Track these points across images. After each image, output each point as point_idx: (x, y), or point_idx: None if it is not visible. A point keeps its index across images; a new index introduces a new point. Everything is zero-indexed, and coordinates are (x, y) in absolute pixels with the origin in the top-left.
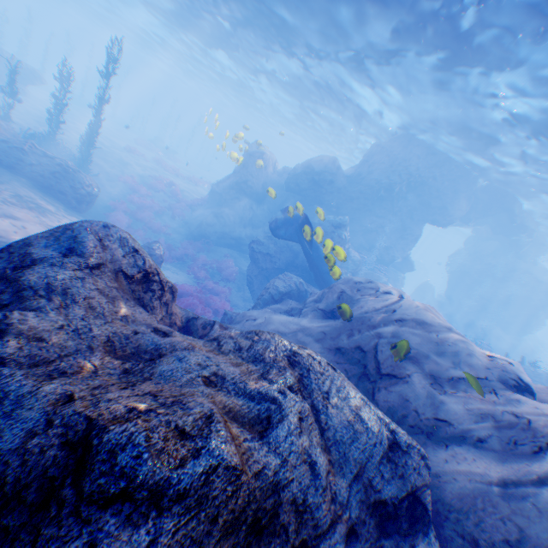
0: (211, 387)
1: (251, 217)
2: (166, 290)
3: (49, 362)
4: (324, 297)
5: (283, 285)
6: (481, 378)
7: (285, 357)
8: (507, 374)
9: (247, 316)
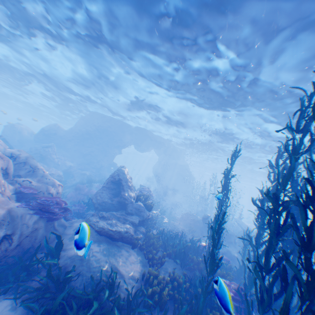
0: None
1: None
2: None
3: None
4: None
5: None
6: None
7: None
8: None
9: None
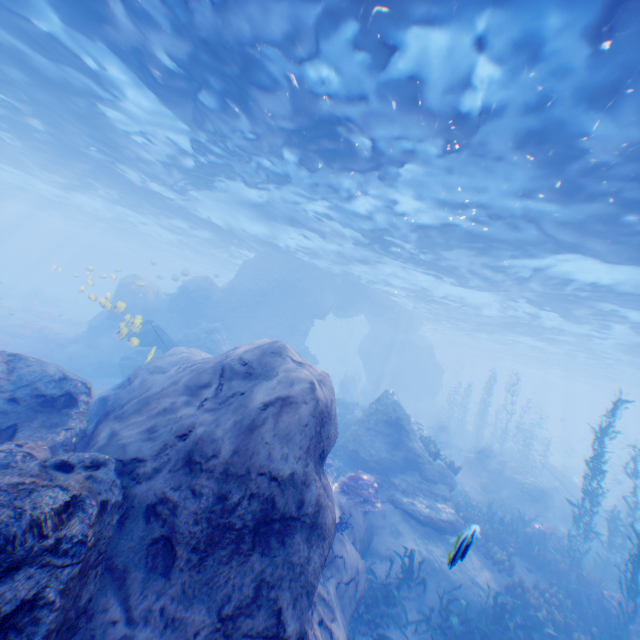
0: None
1: None
2: None
3: None
4: None
5: None
6: None
7: (7, 353)
8: None
9: None
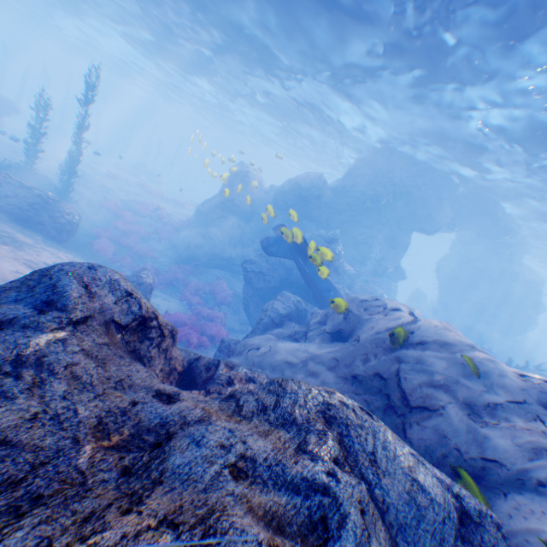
0: (243, 481)
1: (240, 236)
2: (165, 334)
3: (15, 482)
4: (329, 318)
5: (282, 306)
6: (521, 403)
7: (319, 413)
8: (546, 396)
9: (249, 345)
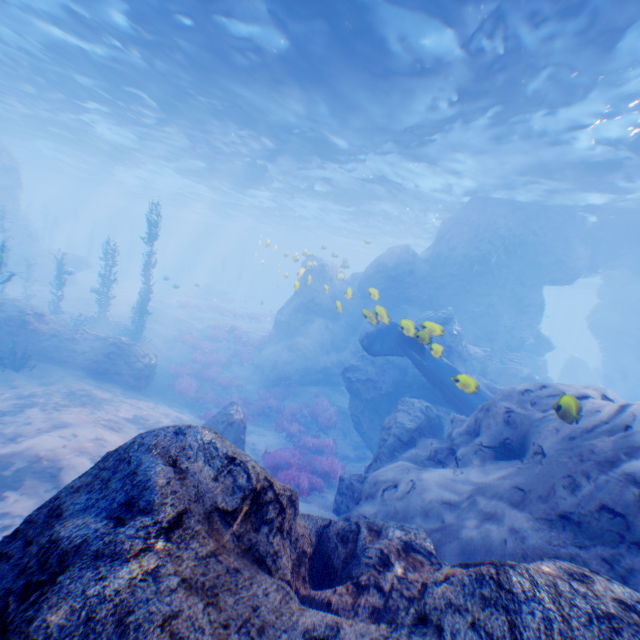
0: None
1: (330, 339)
2: (284, 506)
3: None
4: (482, 424)
5: (407, 417)
6: None
7: None
8: None
9: (382, 483)
